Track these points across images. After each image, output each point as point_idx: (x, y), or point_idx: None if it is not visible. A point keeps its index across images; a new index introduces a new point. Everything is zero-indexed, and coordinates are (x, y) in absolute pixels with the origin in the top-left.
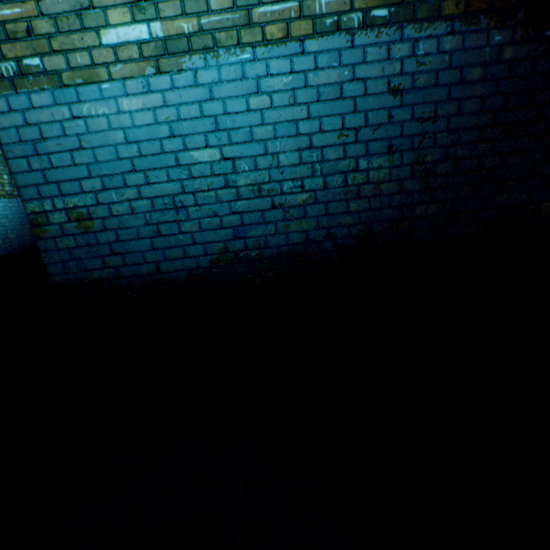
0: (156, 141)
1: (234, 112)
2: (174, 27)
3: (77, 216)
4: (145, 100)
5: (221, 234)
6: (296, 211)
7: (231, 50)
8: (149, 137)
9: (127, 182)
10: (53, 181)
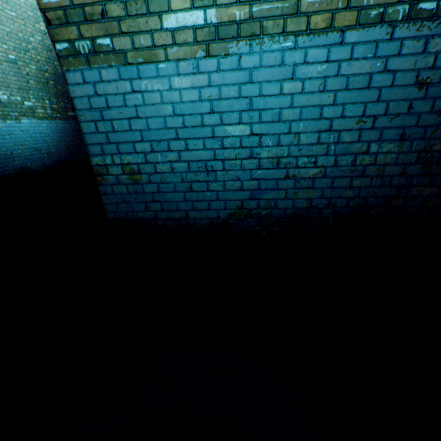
0: (198, 115)
1: (267, 94)
2: (227, 14)
3: (130, 171)
4: (193, 80)
5: (240, 194)
6: (306, 182)
7: (275, 37)
8: (193, 111)
9: (170, 147)
10: (113, 142)
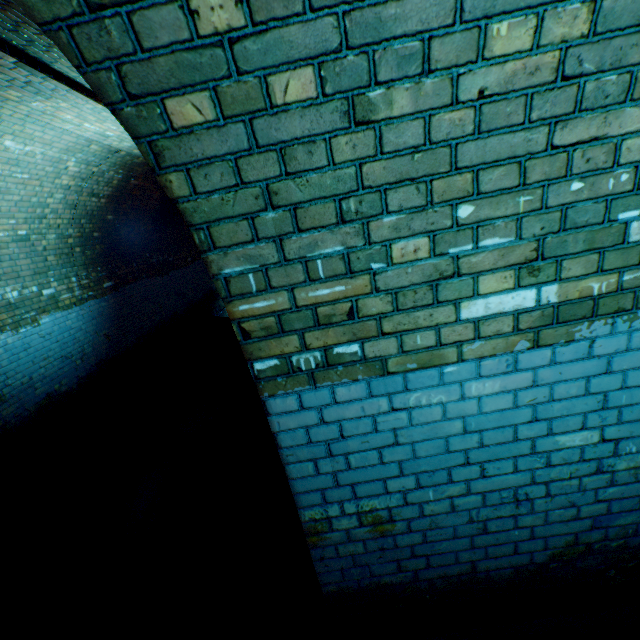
0: (508, 427)
1: (635, 384)
2: (576, 288)
3: (372, 519)
4: (504, 381)
5: (573, 525)
6: None
7: None
8: (499, 423)
9: (452, 477)
10: (346, 483)
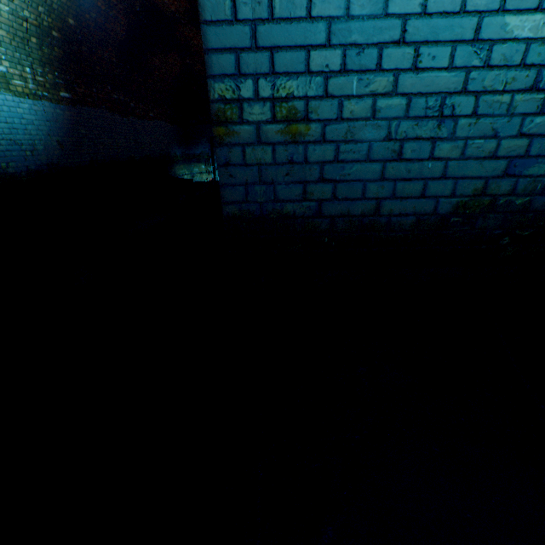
0: None
1: None
2: None
3: (286, 114)
4: None
5: (487, 166)
6: None
7: None
8: None
9: (382, 62)
10: (265, 46)
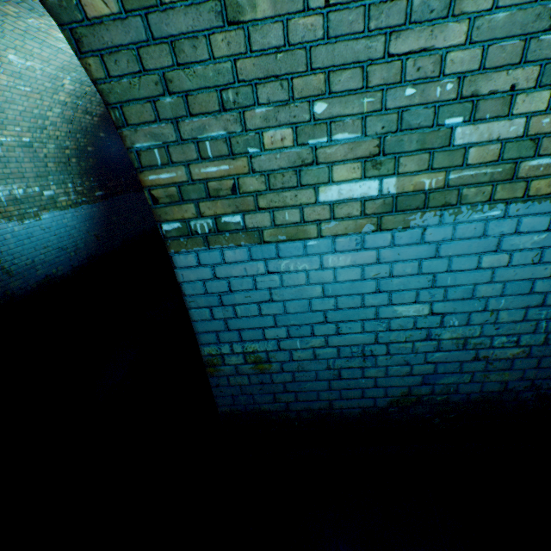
0: (357, 295)
1: (458, 269)
2: (411, 183)
3: (254, 359)
4: (354, 257)
5: (407, 379)
6: (501, 363)
7: (477, 206)
8: (350, 291)
9: (315, 331)
10: (234, 328)
